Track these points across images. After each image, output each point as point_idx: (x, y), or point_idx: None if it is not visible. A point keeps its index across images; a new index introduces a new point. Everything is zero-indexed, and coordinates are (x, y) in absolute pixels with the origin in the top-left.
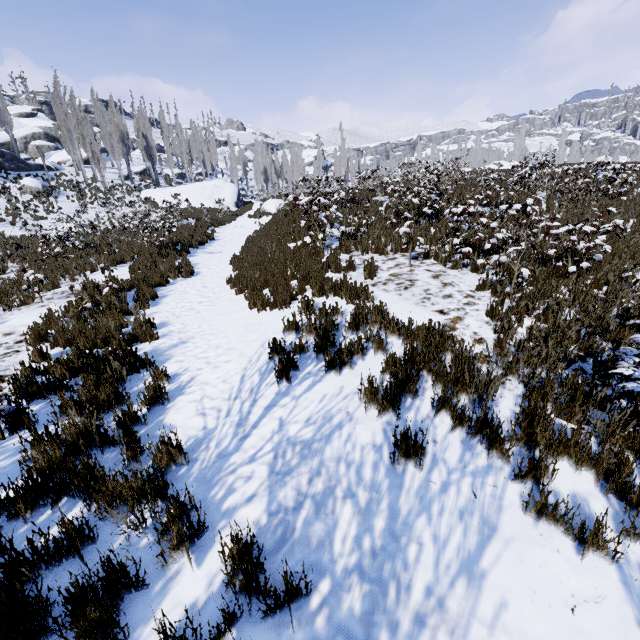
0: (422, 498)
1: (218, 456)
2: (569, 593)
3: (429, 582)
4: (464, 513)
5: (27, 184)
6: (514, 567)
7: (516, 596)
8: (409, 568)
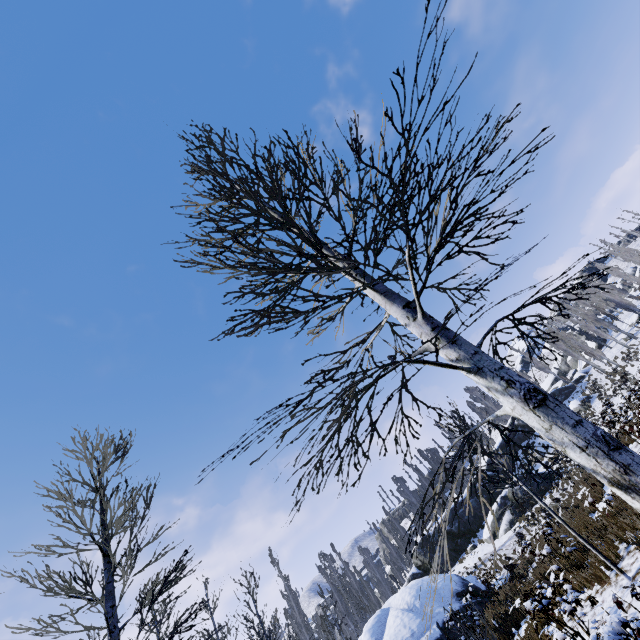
0: None
1: None
2: None
3: None
4: None
5: (572, 407)
6: None
7: None
8: None
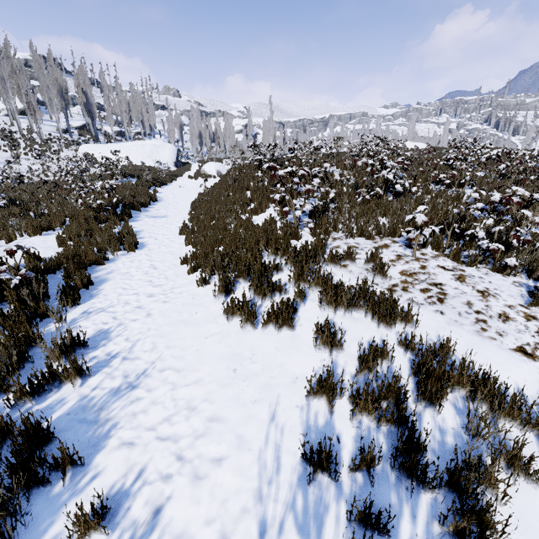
0: None
1: None
2: None
3: None
4: None
5: None
6: None
7: None
8: None
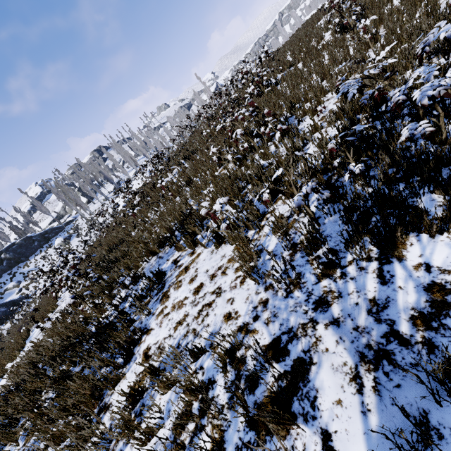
0: None
1: None
2: None
3: None
4: None
5: (57, 243)
6: None
7: None
8: None
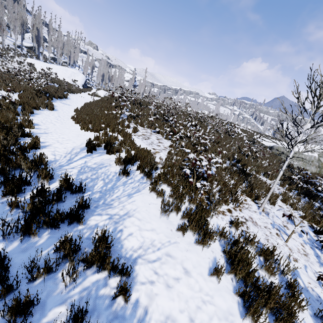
0: (124, 183)
1: (59, 165)
2: (150, 202)
3: (118, 195)
4: (134, 188)
5: None
6: (140, 197)
7: (138, 200)
8: (114, 193)
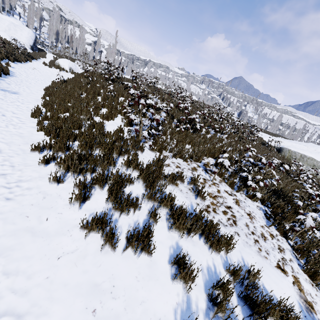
0: None
1: None
2: None
3: None
4: None
5: None
6: None
7: None
8: None
